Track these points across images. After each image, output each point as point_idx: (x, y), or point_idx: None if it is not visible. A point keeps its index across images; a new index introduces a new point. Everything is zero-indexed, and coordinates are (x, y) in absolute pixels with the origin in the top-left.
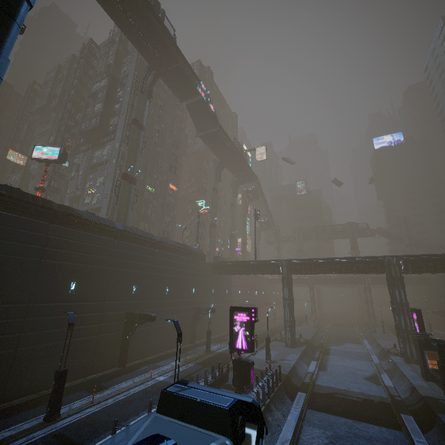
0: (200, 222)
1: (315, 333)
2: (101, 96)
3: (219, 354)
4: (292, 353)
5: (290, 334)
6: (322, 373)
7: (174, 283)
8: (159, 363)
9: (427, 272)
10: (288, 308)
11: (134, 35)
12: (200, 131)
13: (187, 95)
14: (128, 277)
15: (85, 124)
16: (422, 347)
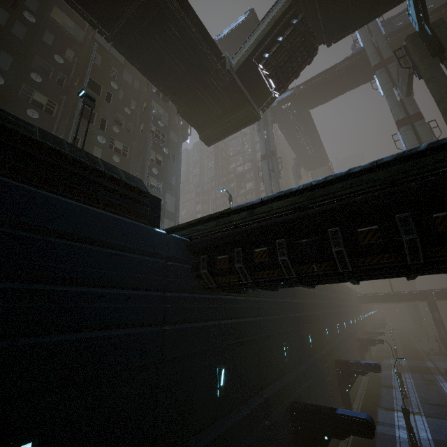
0: None
1: None
2: (250, 177)
3: (410, 366)
4: None
5: None
6: None
7: (354, 314)
8: (384, 373)
9: None
10: (443, 328)
11: (297, 143)
12: None
13: (315, 168)
14: (349, 314)
15: (241, 199)
16: None
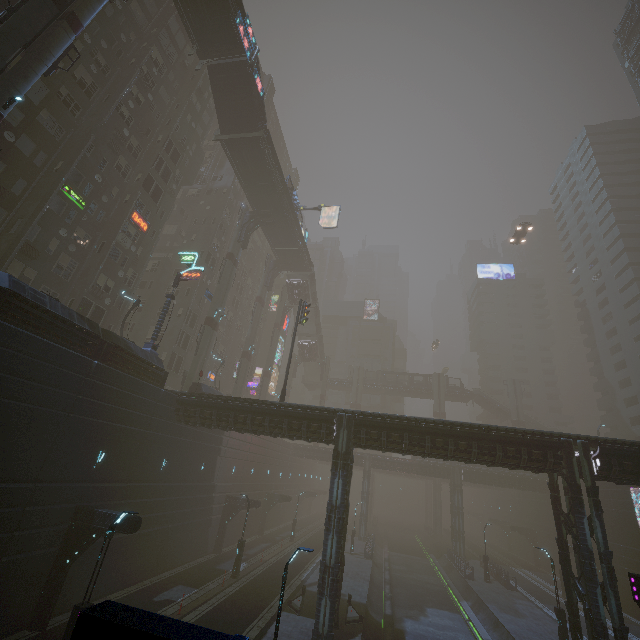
0: (188, 313)
1: (370, 577)
2: None
3: None
4: None
5: (330, 607)
6: None
7: (24, 428)
8: None
9: None
10: (337, 532)
11: None
12: (226, 131)
13: (214, 40)
14: None
15: None
16: None
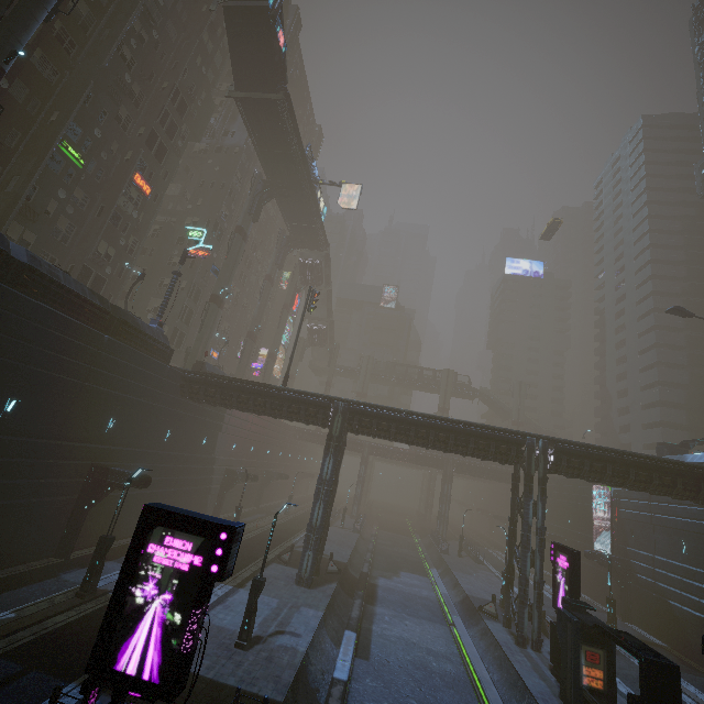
0: (192, 287)
1: (354, 546)
2: None
3: None
4: (307, 607)
5: (312, 558)
6: (364, 666)
7: (45, 392)
8: None
9: (586, 477)
10: (325, 501)
11: None
12: (242, 88)
13: None
14: None
15: None
16: (579, 637)
